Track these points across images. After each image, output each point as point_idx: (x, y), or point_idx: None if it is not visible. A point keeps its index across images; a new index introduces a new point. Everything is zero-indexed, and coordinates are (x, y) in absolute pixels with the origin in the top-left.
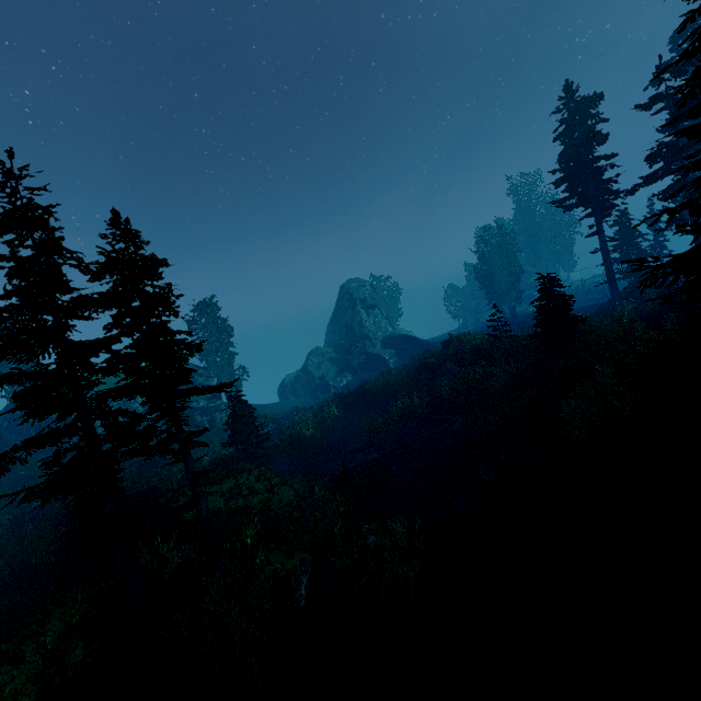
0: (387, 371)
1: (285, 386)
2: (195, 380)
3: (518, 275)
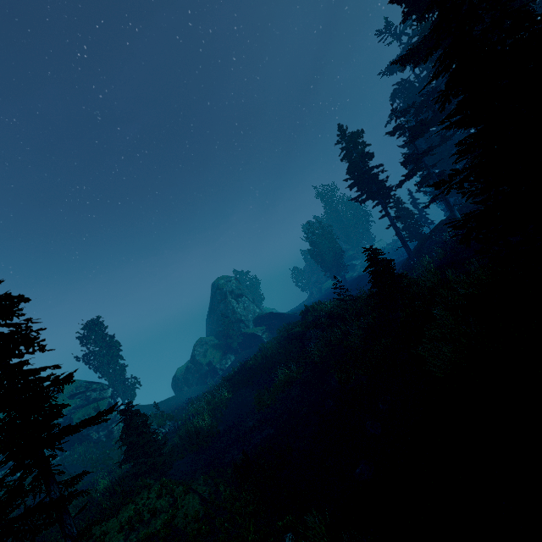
0: (263, 346)
1: (177, 379)
2: (89, 396)
3: (340, 252)
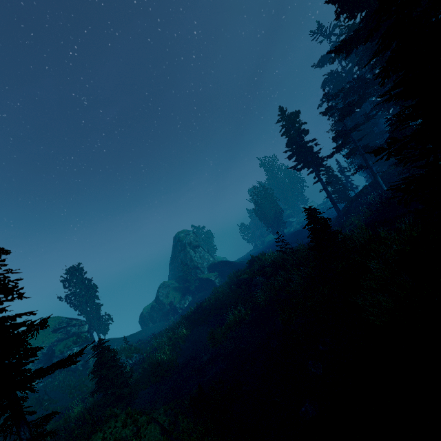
0: (215, 290)
1: (144, 316)
2: (69, 331)
3: (280, 211)
